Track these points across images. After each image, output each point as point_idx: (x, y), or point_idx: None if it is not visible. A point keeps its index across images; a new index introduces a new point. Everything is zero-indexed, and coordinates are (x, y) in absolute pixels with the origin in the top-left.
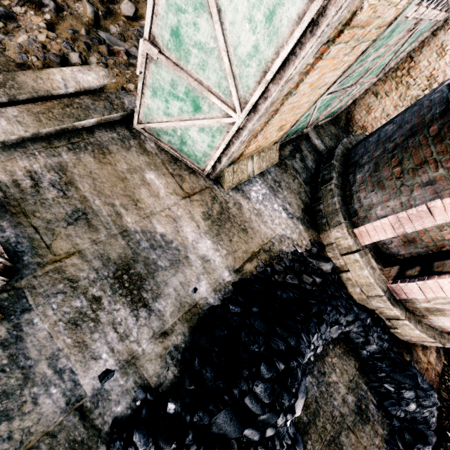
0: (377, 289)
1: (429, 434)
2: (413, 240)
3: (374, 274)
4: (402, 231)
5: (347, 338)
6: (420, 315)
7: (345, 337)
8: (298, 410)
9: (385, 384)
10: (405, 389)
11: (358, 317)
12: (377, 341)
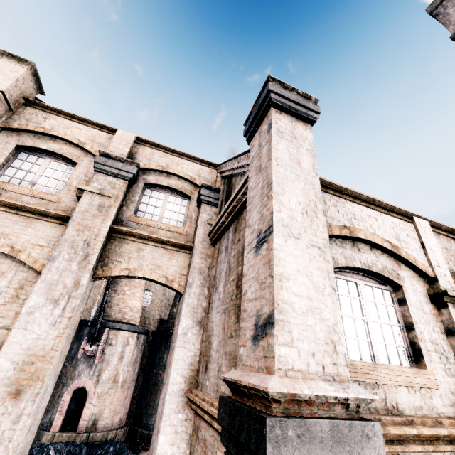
0: (73, 434)
1: (123, 449)
2: (77, 417)
3: (68, 433)
4: (63, 412)
5: (73, 454)
6: (95, 430)
7: (72, 454)
8: (51, 447)
9: (98, 452)
10: (105, 446)
11: (70, 443)
12: (85, 445)
